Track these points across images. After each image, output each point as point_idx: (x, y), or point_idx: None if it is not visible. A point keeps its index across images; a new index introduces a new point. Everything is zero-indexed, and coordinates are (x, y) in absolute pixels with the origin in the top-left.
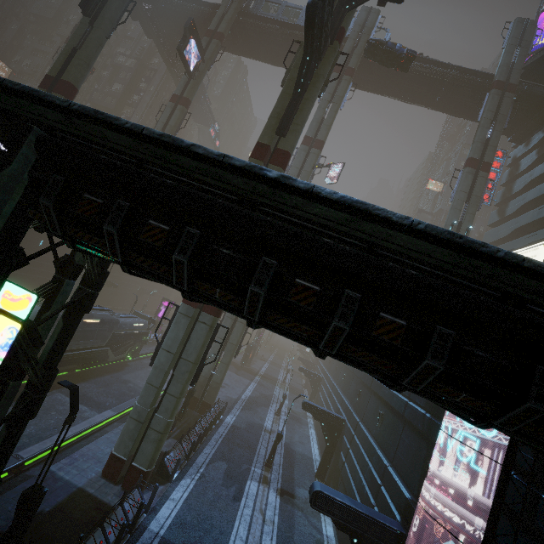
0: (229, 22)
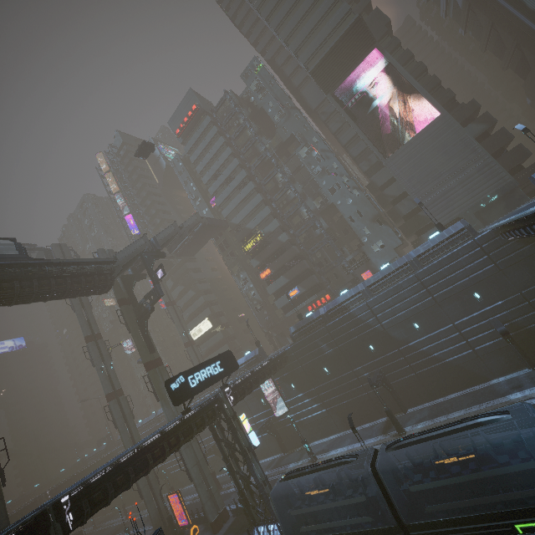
0: None
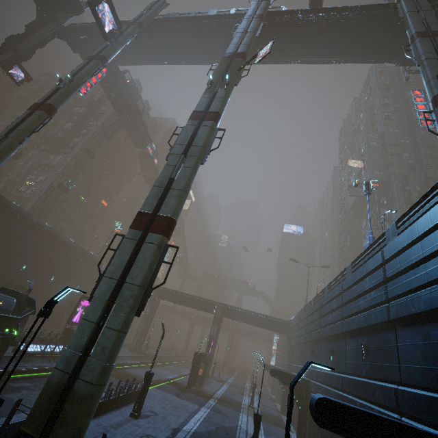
0: (146, 18)
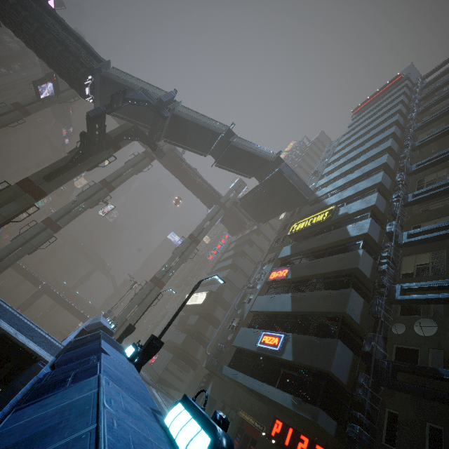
0: None
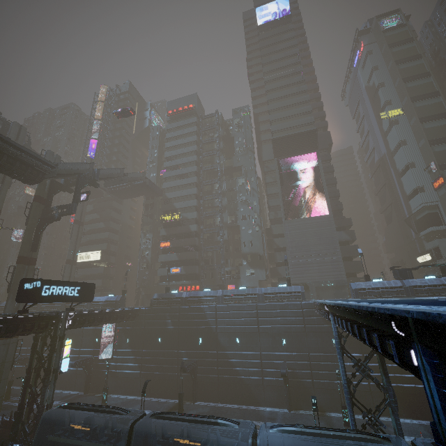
0: None
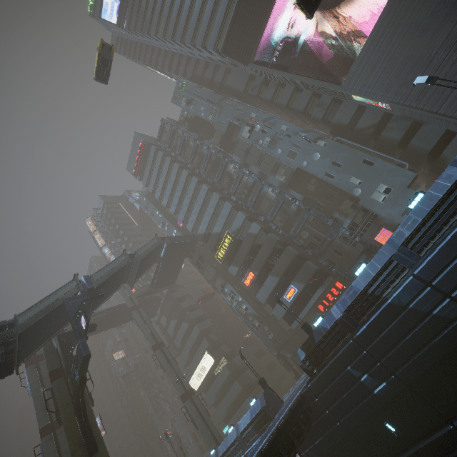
0: None
